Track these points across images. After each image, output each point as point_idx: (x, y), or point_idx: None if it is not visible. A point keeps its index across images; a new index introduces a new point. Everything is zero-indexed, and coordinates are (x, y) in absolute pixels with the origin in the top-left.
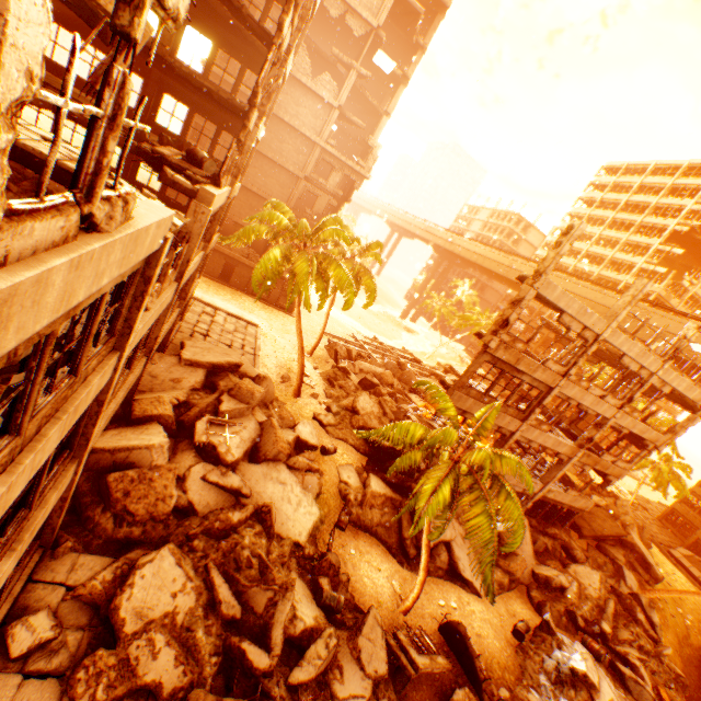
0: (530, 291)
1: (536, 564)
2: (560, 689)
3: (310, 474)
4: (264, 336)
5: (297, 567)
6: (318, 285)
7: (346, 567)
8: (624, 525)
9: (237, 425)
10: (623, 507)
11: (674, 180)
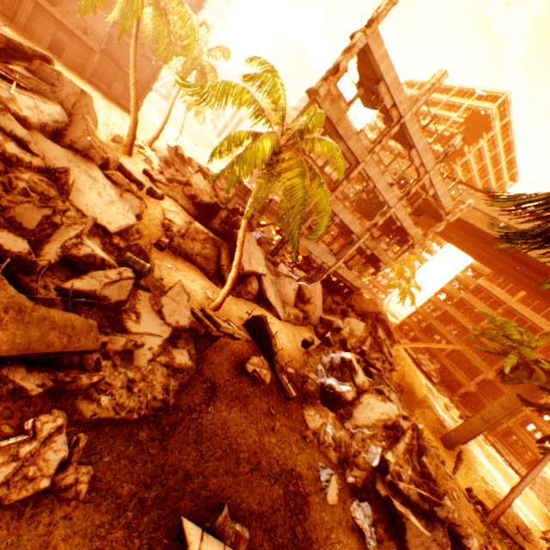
0: (362, 38)
1: (323, 315)
2: (331, 373)
3: (131, 195)
4: (98, 109)
5: (101, 246)
6: (157, 24)
7: (161, 273)
8: None
9: (32, 95)
10: (380, 307)
11: (448, 98)
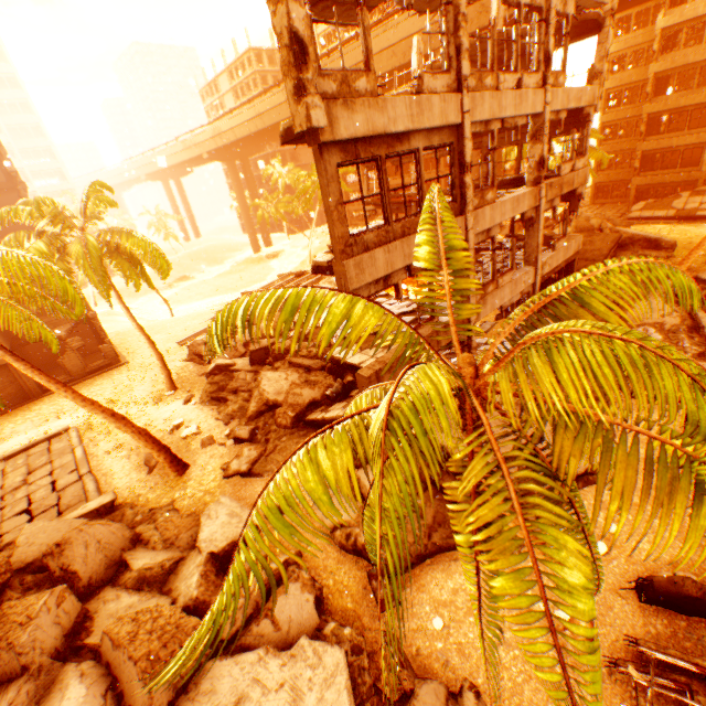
0: None
1: None
2: None
3: (278, 595)
4: (89, 432)
5: None
6: (2, 319)
7: (455, 671)
8: (597, 230)
9: None
10: (581, 217)
11: None
